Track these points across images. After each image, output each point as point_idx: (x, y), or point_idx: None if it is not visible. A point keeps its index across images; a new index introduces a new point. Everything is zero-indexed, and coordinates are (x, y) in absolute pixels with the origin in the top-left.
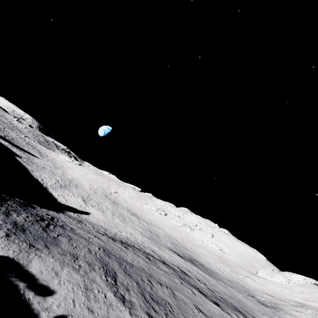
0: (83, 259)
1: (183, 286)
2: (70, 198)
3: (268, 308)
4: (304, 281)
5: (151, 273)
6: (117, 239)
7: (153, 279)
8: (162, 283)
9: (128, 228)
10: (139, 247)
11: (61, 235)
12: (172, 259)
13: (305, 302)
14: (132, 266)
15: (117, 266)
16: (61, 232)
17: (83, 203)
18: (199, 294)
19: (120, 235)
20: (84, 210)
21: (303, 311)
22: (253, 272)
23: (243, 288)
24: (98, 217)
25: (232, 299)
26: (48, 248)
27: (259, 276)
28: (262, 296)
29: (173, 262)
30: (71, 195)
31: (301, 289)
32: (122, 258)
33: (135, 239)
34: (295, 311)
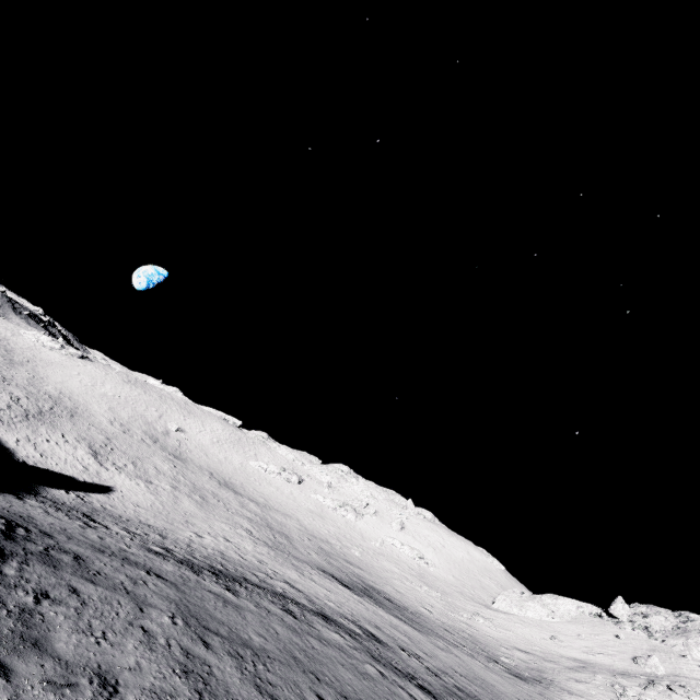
0: (135, 684)
1: (388, 684)
2: (55, 447)
3: (530, 684)
4: (578, 612)
5: (314, 665)
6: (201, 565)
7: (328, 688)
8: (349, 694)
9: (218, 524)
10: (258, 578)
11: (48, 597)
12: (334, 598)
13: (588, 657)
14: (269, 659)
15: (235, 674)
16: (46, 582)
17: (93, 462)
18: (424, 699)
19: (204, 548)
20: (97, 480)
21: (589, 680)
22: (485, 602)
23: (475, 644)
24: (135, 498)
25: (473, 683)
26: (7, 675)
27: (497, 609)
28: (511, 657)
29: (339, 608)
30: (58, 440)
31: (576, 629)
32: (237, 636)
33: (240, 555)
34: (576, 681)
